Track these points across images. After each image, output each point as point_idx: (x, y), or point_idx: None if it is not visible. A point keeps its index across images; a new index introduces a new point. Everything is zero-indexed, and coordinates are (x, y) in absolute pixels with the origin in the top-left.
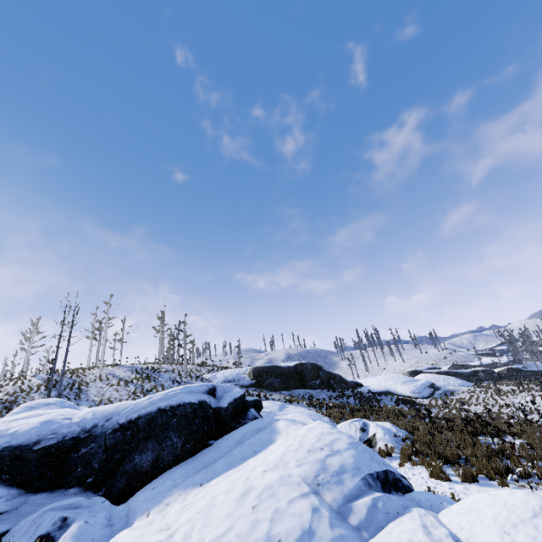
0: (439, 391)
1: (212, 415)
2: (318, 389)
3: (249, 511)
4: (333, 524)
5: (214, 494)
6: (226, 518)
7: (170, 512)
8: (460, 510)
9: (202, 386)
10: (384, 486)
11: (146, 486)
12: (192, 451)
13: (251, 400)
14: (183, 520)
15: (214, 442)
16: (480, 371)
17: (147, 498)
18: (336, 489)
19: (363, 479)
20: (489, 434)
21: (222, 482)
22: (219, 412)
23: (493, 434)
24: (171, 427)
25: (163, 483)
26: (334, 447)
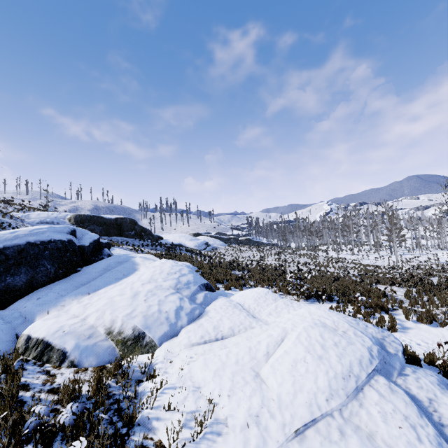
0: (209, 247)
1: (78, 251)
2: (132, 238)
3: (143, 302)
4: (191, 303)
5: (109, 297)
6: (128, 306)
7: (72, 309)
8: (239, 295)
9: (65, 228)
10: (207, 289)
11: (25, 298)
12: (64, 275)
13: (105, 242)
14: (91, 311)
15: (81, 269)
16: (232, 238)
17: (38, 304)
18: (187, 291)
19: (199, 286)
20: (238, 269)
21: (110, 291)
22: (83, 249)
23: (240, 269)
24: (44, 257)
25: (48, 295)
26: (182, 272)
